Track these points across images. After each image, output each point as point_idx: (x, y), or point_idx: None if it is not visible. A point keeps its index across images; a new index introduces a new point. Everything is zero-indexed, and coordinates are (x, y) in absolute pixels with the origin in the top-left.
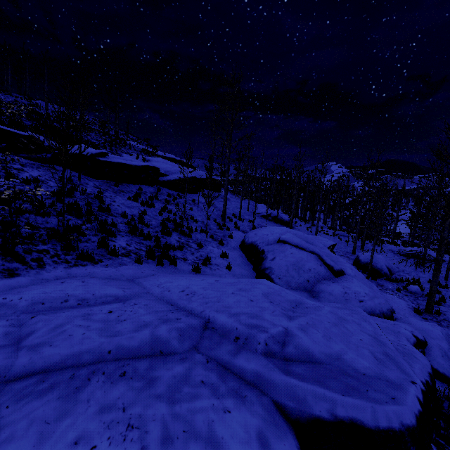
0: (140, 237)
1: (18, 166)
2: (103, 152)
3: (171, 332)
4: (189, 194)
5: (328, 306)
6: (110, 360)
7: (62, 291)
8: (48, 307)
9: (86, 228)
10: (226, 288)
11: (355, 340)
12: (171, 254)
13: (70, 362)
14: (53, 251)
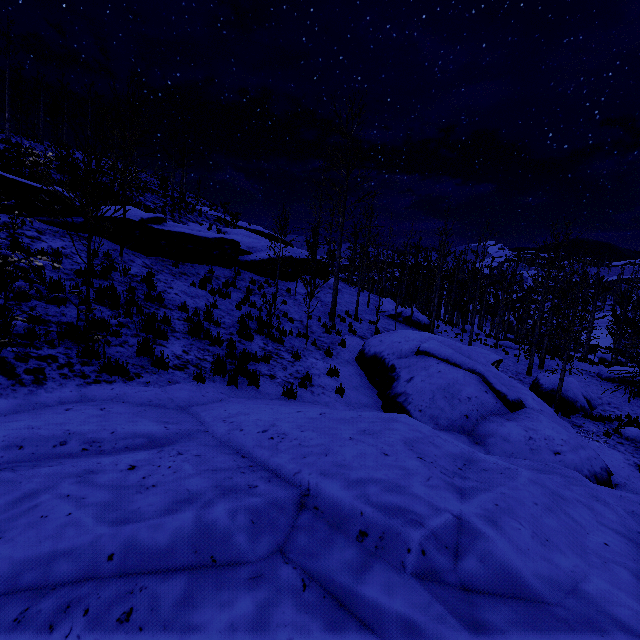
0: (206, 341)
1: (33, 234)
2: (158, 218)
3: (235, 517)
4: (282, 281)
5: (517, 465)
6: (108, 575)
7: (60, 425)
8: (28, 454)
9: (123, 325)
10: (339, 429)
11: (595, 545)
12: (252, 368)
13: (29, 578)
14: (64, 358)
